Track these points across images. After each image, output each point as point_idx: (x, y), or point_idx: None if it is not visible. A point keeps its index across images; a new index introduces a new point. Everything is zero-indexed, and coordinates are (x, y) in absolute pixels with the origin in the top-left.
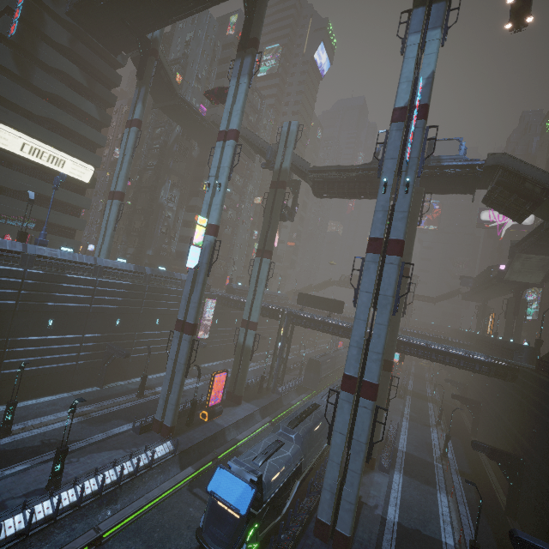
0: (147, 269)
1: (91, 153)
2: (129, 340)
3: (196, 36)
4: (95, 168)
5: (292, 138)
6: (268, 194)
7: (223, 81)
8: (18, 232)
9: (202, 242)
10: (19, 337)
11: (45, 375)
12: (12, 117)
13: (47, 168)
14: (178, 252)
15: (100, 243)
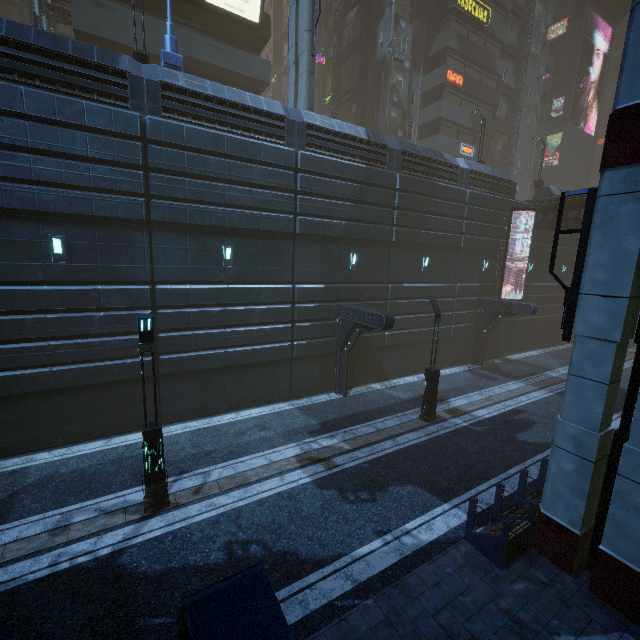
0: (389, 142)
1: None
2: (376, 300)
3: None
4: None
5: None
6: None
7: None
8: None
9: None
10: (174, 285)
11: (240, 366)
12: None
13: None
14: None
15: (292, 101)
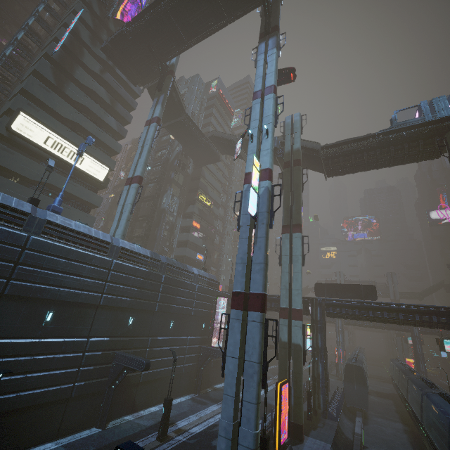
0: (161, 258)
1: (107, 156)
2: (140, 348)
3: (190, 89)
4: (110, 169)
5: (298, 125)
6: (284, 173)
7: (210, 119)
8: (28, 200)
9: (257, 188)
10: None
11: (24, 408)
12: (41, 115)
13: (66, 162)
14: (177, 257)
15: (114, 228)
